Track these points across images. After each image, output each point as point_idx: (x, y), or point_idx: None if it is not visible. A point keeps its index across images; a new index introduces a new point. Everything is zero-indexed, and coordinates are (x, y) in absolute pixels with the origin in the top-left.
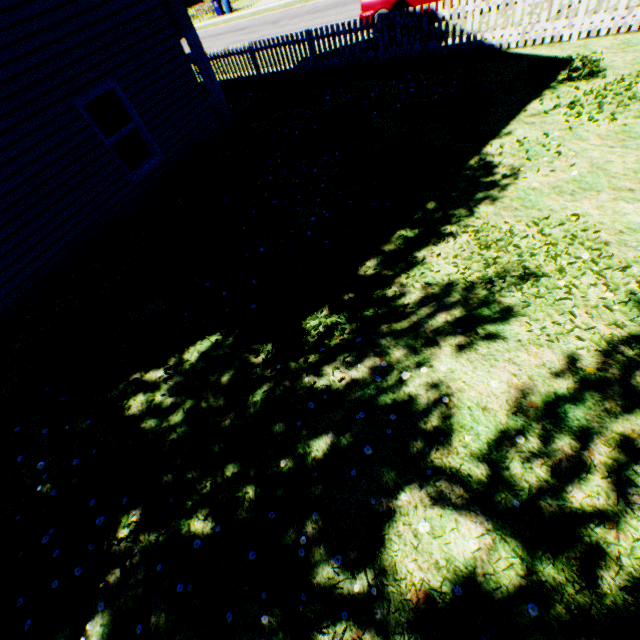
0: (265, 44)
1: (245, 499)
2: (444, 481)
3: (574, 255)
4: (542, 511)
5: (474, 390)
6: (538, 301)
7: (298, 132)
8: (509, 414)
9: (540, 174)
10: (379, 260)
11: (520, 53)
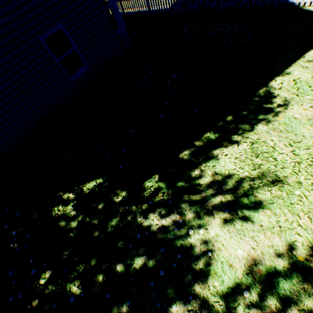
0: None
1: (98, 281)
2: (198, 304)
3: (310, 173)
4: None
5: (227, 251)
6: (279, 201)
7: (164, 53)
8: (244, 273)
9: (302, 107)
10: (192, 150)
11: (311, 10)
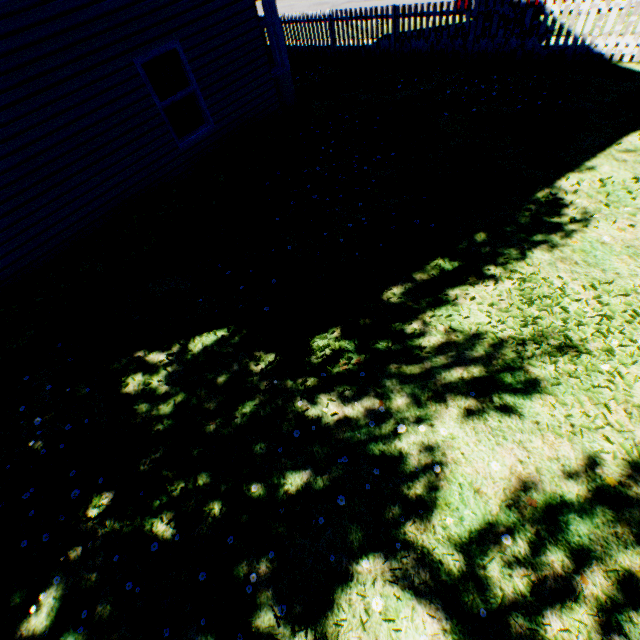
0: (346, 14)
1: (210, 514)
2: (412, 559)
3: (630, 336)
4: (510, 629)
5: (471, 466)
6: (572, 381)
7: (359, 120)
8: (503, 505)
9: (616, 226)
10: (407, 288)
11: (633, 69)
